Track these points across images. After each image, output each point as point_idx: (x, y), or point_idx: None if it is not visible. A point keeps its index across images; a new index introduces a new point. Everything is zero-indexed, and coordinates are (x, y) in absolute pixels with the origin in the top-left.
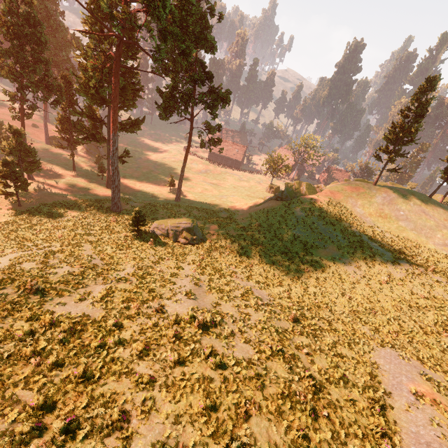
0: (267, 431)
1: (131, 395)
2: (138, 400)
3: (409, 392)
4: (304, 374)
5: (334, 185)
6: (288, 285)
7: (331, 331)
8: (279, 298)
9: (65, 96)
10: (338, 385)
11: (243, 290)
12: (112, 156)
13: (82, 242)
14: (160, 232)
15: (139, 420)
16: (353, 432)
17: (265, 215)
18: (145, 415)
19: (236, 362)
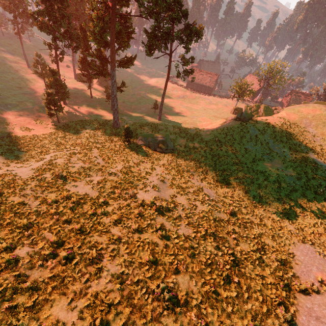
0: (188, 283)
1: (106, 245)
2: (109, 249)
3: (315, 279)
4: (227, 251)
5: (291, 108)
6: (233, 188)
7: (260, 225)
8: (223, 196)
9: (83, 43)
10: (253, 263)
11: (196, 188)
12: (112, 87)
13: (93, 147)
14: (143, 142)
15: (108, 260)
16: (255, 296)
17: (224, 133)
18: (112, 258)
19: (177, 236)
